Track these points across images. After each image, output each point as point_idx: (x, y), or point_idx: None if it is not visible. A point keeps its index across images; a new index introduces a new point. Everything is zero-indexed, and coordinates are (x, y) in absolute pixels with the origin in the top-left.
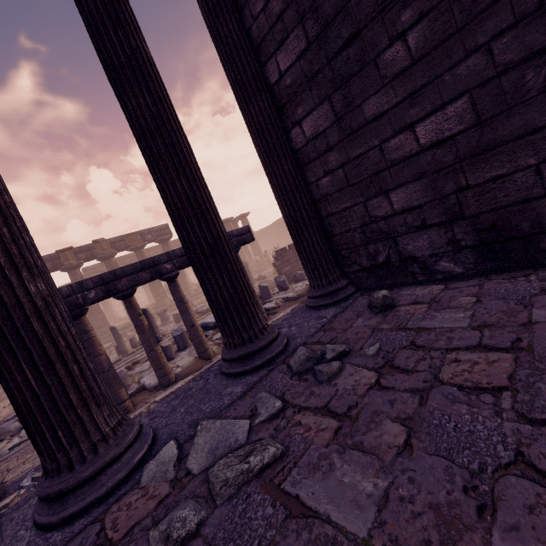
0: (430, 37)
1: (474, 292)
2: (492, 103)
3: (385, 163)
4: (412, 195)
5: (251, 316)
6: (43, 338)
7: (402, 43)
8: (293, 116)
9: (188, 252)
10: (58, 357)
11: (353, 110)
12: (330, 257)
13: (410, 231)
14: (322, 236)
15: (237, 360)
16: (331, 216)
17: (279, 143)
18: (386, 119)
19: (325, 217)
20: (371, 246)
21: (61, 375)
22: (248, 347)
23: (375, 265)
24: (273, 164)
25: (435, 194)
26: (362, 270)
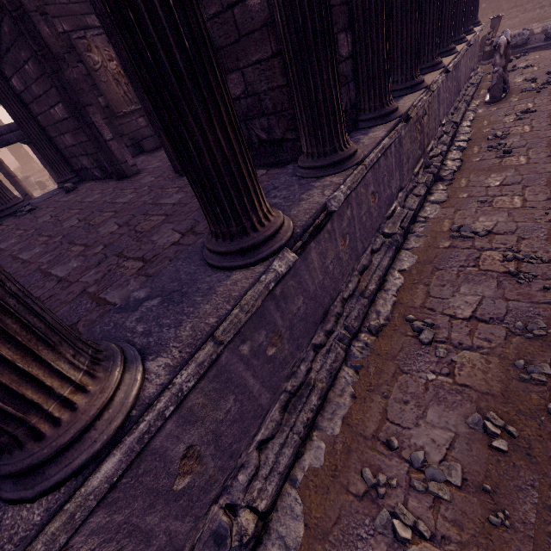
0: (37, 70)
1: (91, 187)
2: (69, 111)
3: (55, 120)
4: (71, 139)
5: (0, 194)
6: None
7: (29, 66)
8: (5, 74)
9: None
10: None
11: (29, 87)
12: (60, 162)
13: (80, 156)
14: (52, 150)
15: None
16: (52, 139)
17: (2, 91)
18: (44, 99)
19: (51, 139)
20: (74, 159)
21: None
22: (1, 207)
23: (80, 169)
24: (3, 104)
25: (77, 141)
26: (78, 171)
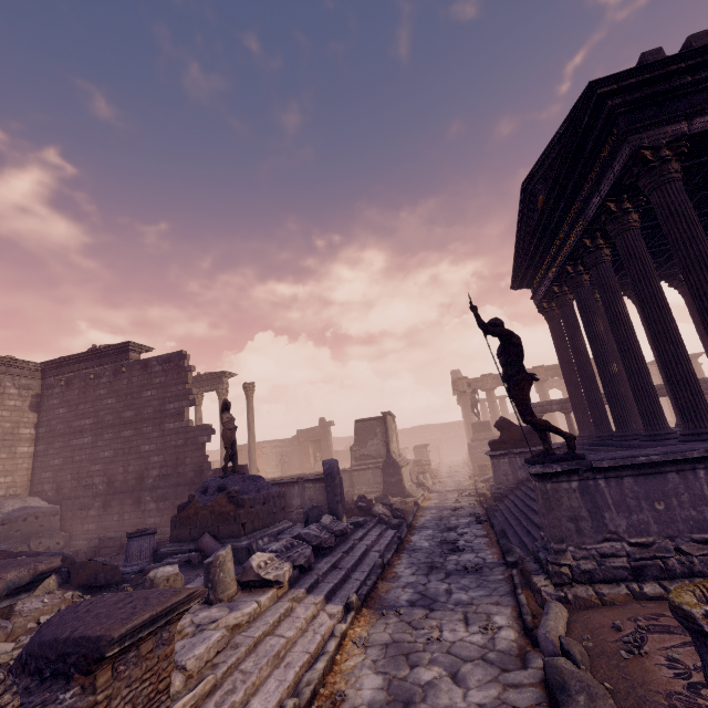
0: None
1: None
2: None
3: None
4: None
5: None
6: (632, 403)
7: None
8: None
9: (667, 392)
10: (634, 407)
11: None
12: None
13: None
14: None
15: (680, 425)
16: None
17: None
18: None
19: None
20: None
21: (634, 411)
22: None
23: None
24: None
25: None
26: None
